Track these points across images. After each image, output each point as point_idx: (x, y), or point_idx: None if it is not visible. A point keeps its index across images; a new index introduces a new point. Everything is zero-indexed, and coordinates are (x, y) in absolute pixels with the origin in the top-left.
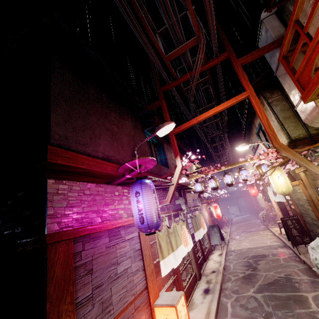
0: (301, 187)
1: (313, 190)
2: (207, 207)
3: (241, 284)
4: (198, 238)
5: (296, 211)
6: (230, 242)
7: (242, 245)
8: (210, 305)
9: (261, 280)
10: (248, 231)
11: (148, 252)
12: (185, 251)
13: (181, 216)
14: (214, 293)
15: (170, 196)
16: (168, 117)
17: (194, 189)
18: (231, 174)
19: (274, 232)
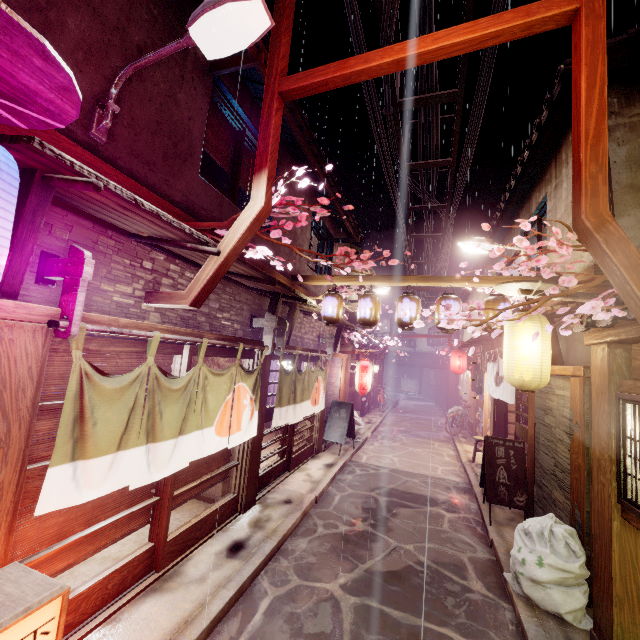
0: (574, 384)
1: (611, 403)
2: (350, 362)
3: (328, 554)
4: (286, 420)
5: (528, 432)
6: (366, 444)
7: (386, 460)
8: (212, 594)
9: (378, 558)
10: (414, 434)
11: (0, 428)
12: (214, 447)
13: (252, 359)
14: (246, 562)
15: (198, 285)
16: (284, 34)
17: (318, 309)
18: (419, 302)
19: (462, 454)
